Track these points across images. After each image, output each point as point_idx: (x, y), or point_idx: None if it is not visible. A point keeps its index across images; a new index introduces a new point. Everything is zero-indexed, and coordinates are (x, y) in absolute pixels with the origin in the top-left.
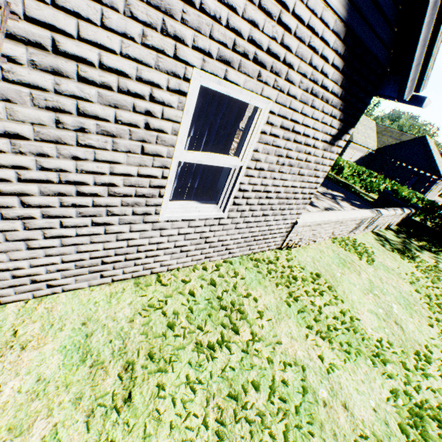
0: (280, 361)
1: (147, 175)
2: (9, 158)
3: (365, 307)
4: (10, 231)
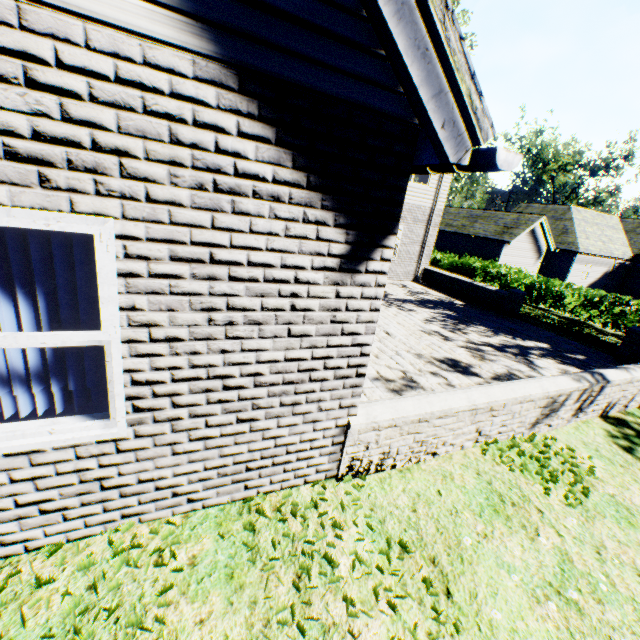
0: None
1: None
2: None
3: None
4: None
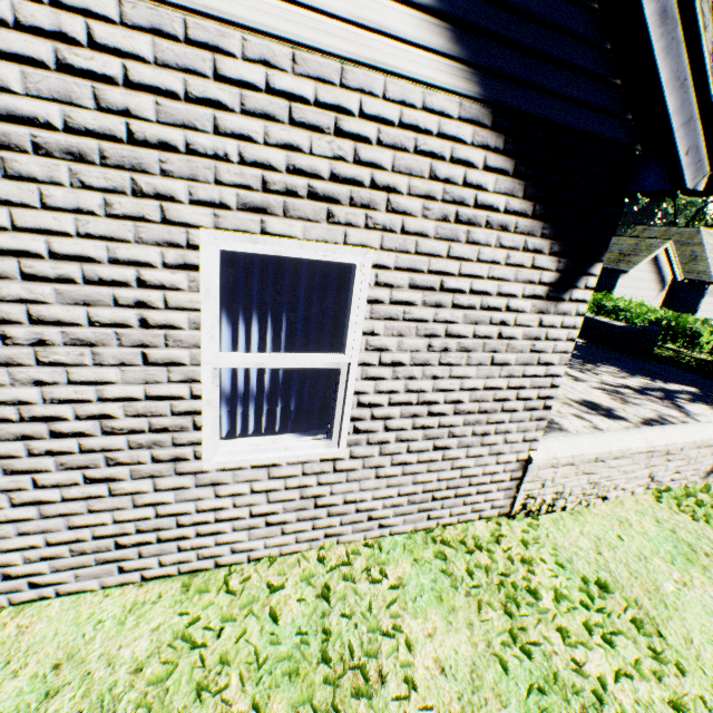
0: None
1: (164, 396)
2: None
3: None
4: None
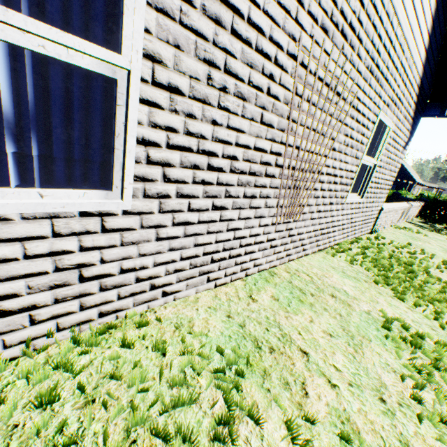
0: (442, 281)
1: (351, 171)
2: (328, 161)
3: None
4: (311, 206)
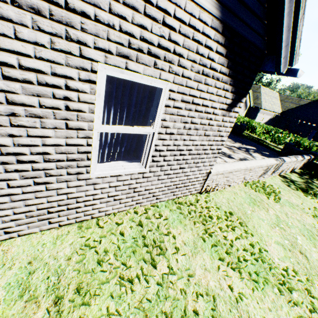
0: (193, 292)
1: (74, 144)
2: None
3: (272, 239)
4: None
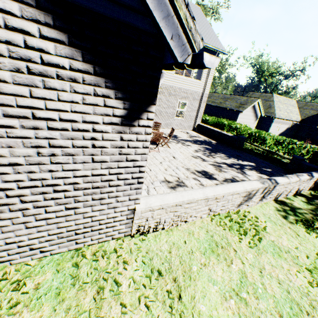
0: None
1: None
2: None
3: None
4: None
